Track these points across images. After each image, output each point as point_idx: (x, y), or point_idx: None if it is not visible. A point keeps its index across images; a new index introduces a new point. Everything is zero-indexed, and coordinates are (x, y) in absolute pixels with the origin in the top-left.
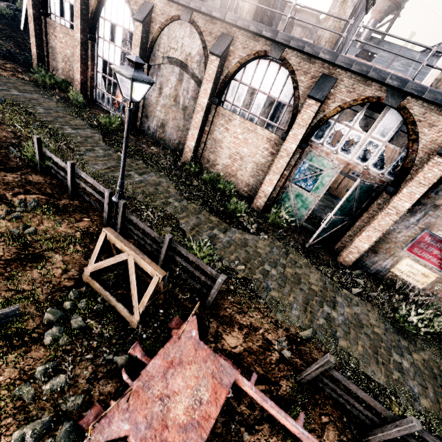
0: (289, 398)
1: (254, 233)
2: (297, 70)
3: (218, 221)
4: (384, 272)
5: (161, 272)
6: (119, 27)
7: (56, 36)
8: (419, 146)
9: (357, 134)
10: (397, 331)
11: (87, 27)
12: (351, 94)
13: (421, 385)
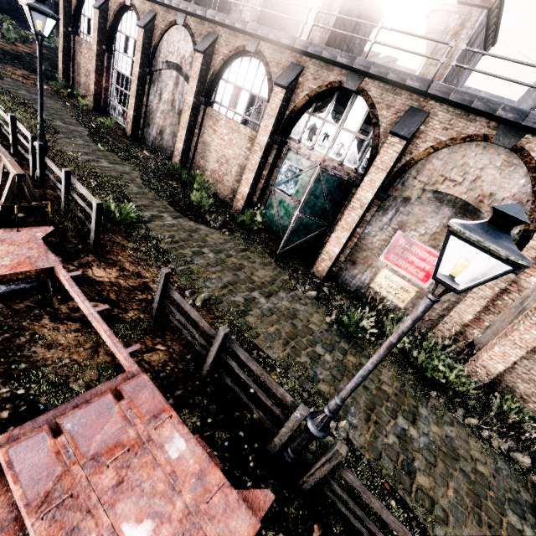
0: (128, 322)
1: (214, 228)
2: (270, 62)
3: (176, 210)
4: (364, 289)
5: (19, 171)
6: (131, 39)
7: (82, 52)
8: (381, 131)
9: (330, 126)
10: (343, 336)
11: (104, 40)
12: (317, 82)
13: (334, 376)
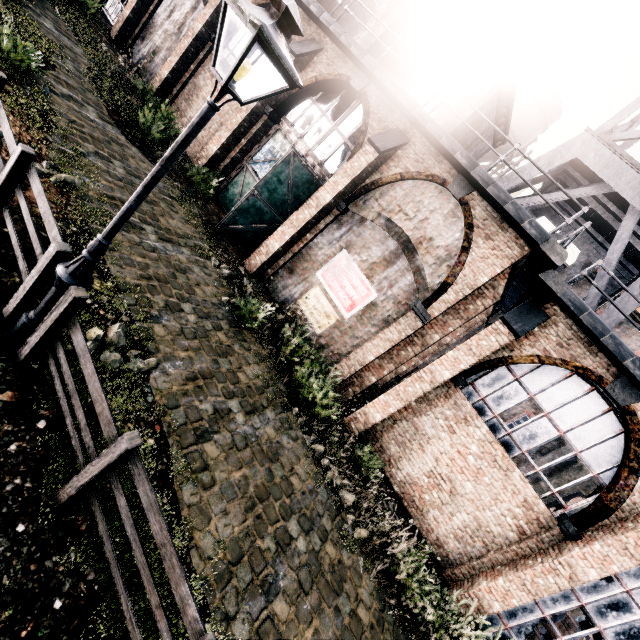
0: None
1: (151, 161)
2: None
3: (112, 117)
4: (291, 303)
5: None
6: None
7: None
8: (365, 141)
9: (326, 122)
10: (231, 319)
11: None
12: (329, 68)
13: (184, 332)
